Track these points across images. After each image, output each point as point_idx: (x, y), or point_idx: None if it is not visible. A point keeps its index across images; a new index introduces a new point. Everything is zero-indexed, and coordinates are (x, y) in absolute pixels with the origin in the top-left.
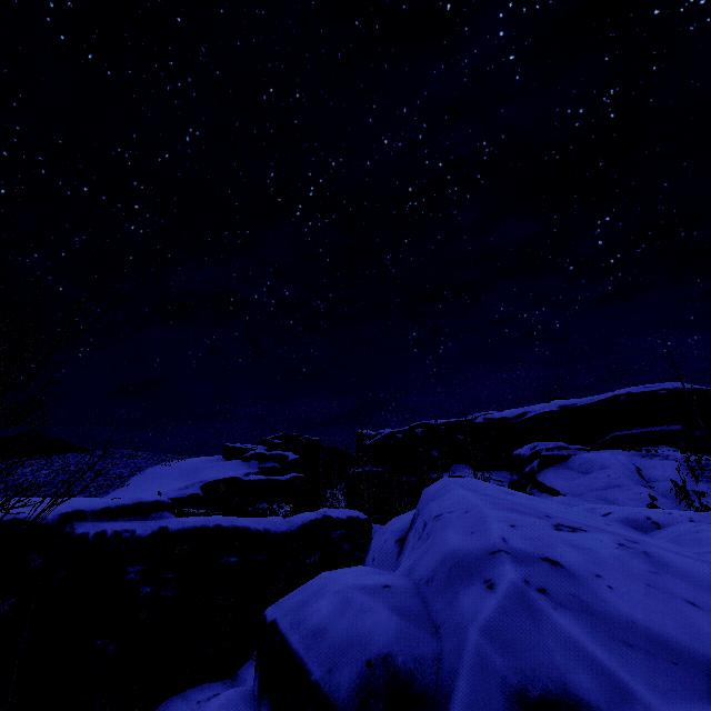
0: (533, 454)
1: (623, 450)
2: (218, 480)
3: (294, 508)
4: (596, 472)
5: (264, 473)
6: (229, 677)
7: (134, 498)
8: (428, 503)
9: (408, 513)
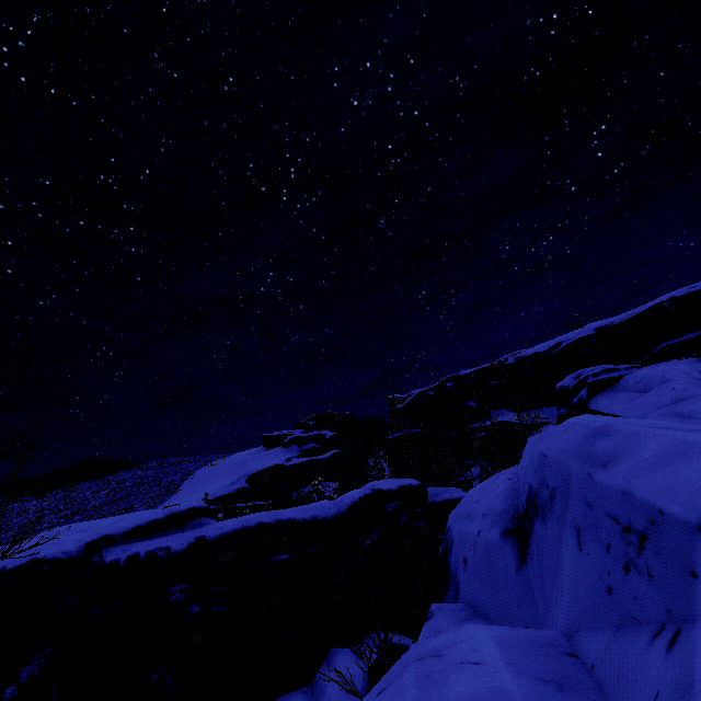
0: (579, 383)
1: (679, 359)
2: (261, 471)
3: (342, 483)
4: (657, 388)
5: (306, 455)
6: (307, 683)
7: (166, 510)
8: (593, 475)
9: (492, 480)
